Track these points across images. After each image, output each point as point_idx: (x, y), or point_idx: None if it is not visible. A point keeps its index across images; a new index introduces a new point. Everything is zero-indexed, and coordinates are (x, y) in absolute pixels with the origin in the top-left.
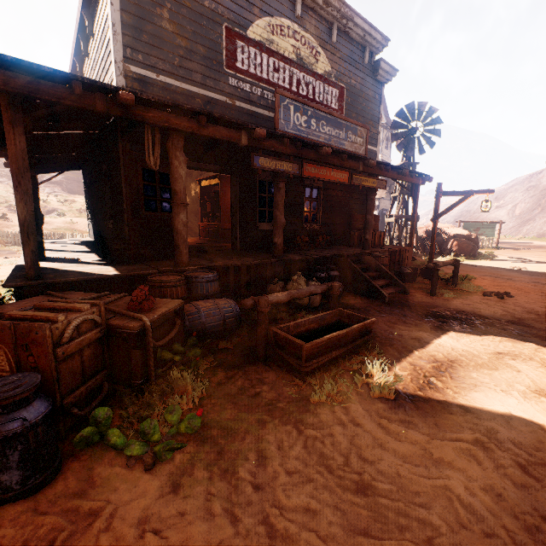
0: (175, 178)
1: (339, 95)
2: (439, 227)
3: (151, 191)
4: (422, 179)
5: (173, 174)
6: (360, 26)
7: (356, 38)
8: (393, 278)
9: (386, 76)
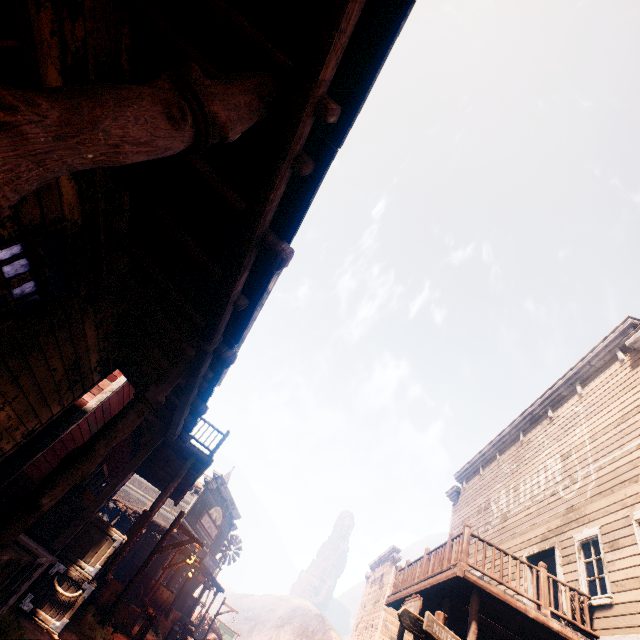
0: (179, 570)
1: (217, 533)
2: (210, 618)
3: (158, 557)
4: (222, 589)
5: (180, 568)
6: (236, 512)
7: (233, 514)
8: (194, 638)
9: (234, 529)
